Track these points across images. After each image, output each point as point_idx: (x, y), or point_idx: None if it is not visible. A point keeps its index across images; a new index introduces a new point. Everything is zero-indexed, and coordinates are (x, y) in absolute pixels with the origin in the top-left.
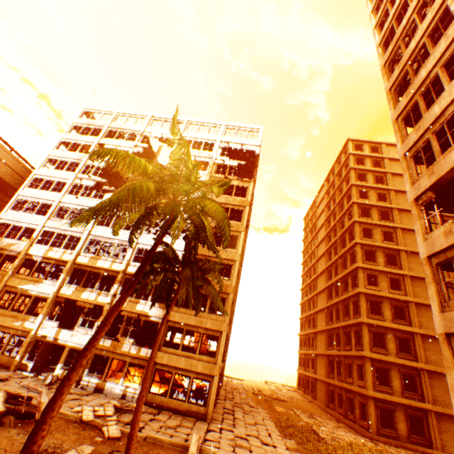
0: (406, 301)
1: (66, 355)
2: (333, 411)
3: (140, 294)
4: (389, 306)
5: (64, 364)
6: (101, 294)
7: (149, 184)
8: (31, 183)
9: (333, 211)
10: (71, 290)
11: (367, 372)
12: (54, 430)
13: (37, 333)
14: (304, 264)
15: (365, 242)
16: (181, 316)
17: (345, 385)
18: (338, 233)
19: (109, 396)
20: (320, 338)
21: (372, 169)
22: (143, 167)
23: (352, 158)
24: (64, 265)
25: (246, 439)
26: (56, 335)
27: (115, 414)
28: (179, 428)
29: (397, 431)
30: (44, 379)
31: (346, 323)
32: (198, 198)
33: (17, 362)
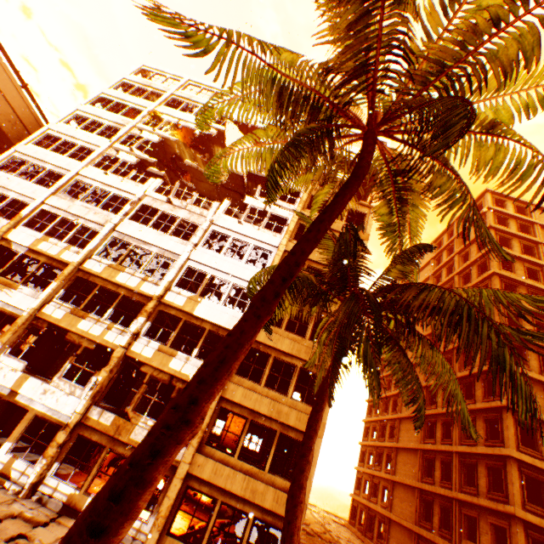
0: None
1: (24, 426)
2: None
3: None
4: None
5: (16, 444)
6: (113, 329)
7: None
8: (40, 139)
9: (447, 283)
10: (62, 311)
11: (518, 543)
12: None
13: None
14: None
15: None
16: (245, 393)
17: None
18: None
19: None
20: (406, 458)
21: (519, 234)
22: None
23: (492, 215)
24: (61, 269)
25: None
26: (15, 385)
27: None
28: None
29: None
30: None
31: (470, 449)
32: None
33: None
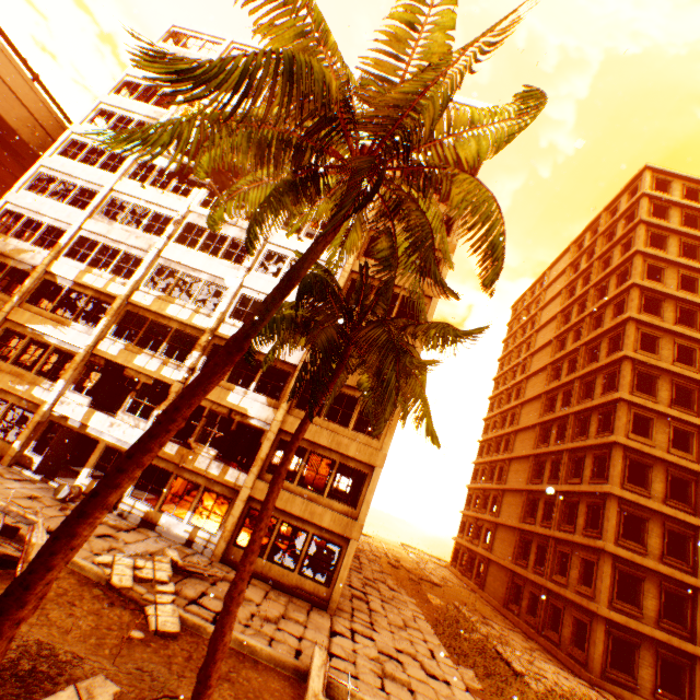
0: (697, 472)
1: (98, 455)
2: (515, 616)
3: (234, 377)
4: (664, 475)
5: (93, 470)
6: (169, 364)
7: (327, 73)
8: (65, 148)
9: (581, 298)
10: (117, 348)
11: (602, 576)
12: (51, 601)
13: (54, 409)
14: (499, 381)
15: (643, 359)
16: None
17: (550, 585)
18: (586, 335)
19: (165, 537)
20: (511, 500)
21: (680, 229)
22: (318, 19)
23: (647, 204)
24: (110, 303)
25: (398, 661)
26: (84, 419)
27: (172, 578)
28: (283, 623)
29: (636, 679)
30: (55, 489)
31: (573, 488)
32: (422, 166)
33: (15, 451)
